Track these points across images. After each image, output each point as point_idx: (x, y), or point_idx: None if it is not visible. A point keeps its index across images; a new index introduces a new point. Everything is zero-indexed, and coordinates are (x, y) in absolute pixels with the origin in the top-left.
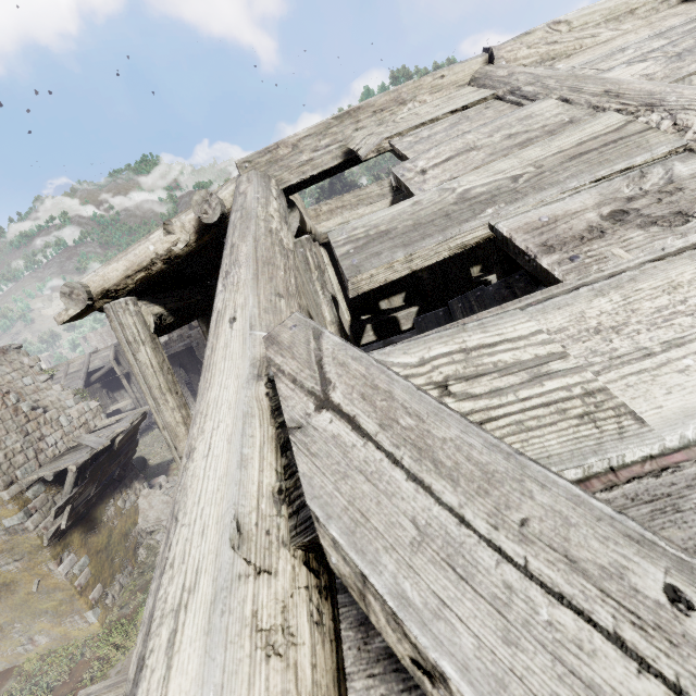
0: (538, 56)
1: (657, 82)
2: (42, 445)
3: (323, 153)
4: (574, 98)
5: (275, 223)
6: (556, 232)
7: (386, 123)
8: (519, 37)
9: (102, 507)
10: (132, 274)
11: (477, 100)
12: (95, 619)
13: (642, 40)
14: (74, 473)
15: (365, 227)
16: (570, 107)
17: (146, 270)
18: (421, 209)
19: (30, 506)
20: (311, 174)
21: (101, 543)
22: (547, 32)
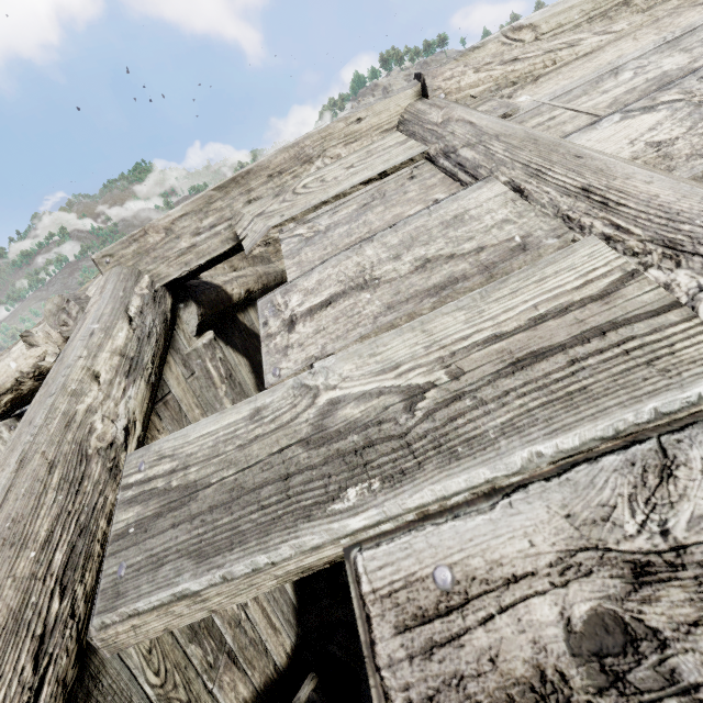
0: (492, 81)
1: (681, 181)
2: None
3: (208, 237)
4: (531, 190)
5: (94, 392)
6: (459, 664)
7: (284, 193)
8: (463, 54)
9: None
10: None
11: (400, 163)
12: None
13: (644, 53)
14: None
15: (172, 462)
16: (525, 206)
17: (12, 391)
18: (255, 438)
19: None
20: (197, 264)
21: None
22: (503, 43)
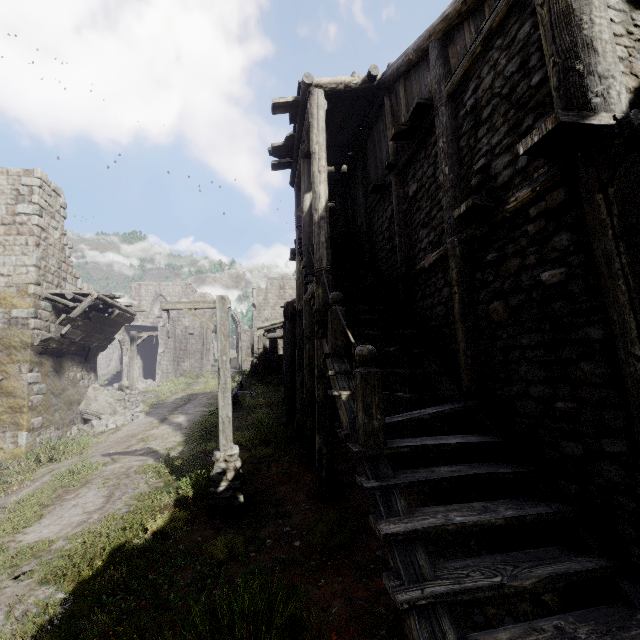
0: None
1: None
2: (63, 284)
3: None
4: None
5: None
6: None
7: None
8: None
9: (69, 364)
10: (331, 83)
11: None
12: (25, 442)
13: None
14: (91, 301)
15: None
16: None
17: (337, 85)
18: None
19: (39, 311)
20: None
21: (56, 389)
22: None
